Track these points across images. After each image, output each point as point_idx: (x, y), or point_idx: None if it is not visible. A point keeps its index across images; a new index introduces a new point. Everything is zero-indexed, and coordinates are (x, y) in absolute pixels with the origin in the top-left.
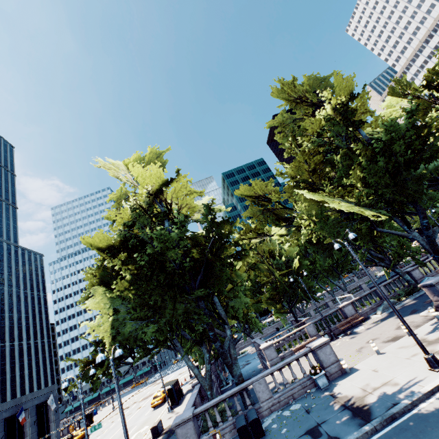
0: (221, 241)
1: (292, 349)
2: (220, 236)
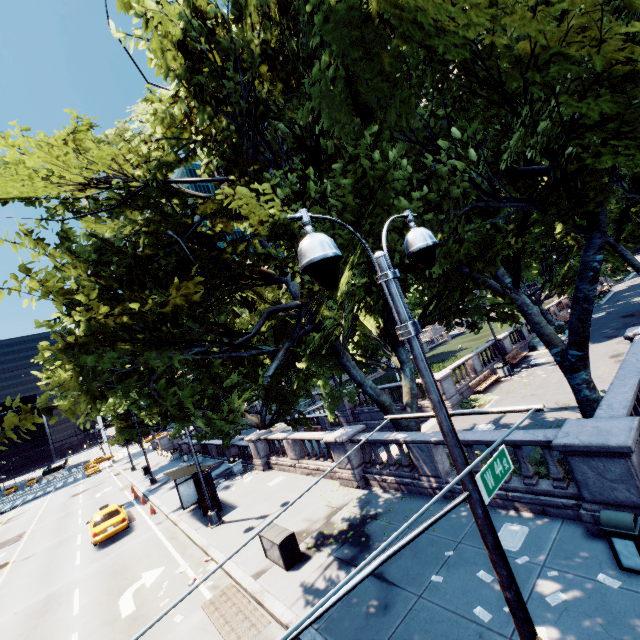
0: None
1: (469, 384)
2: None
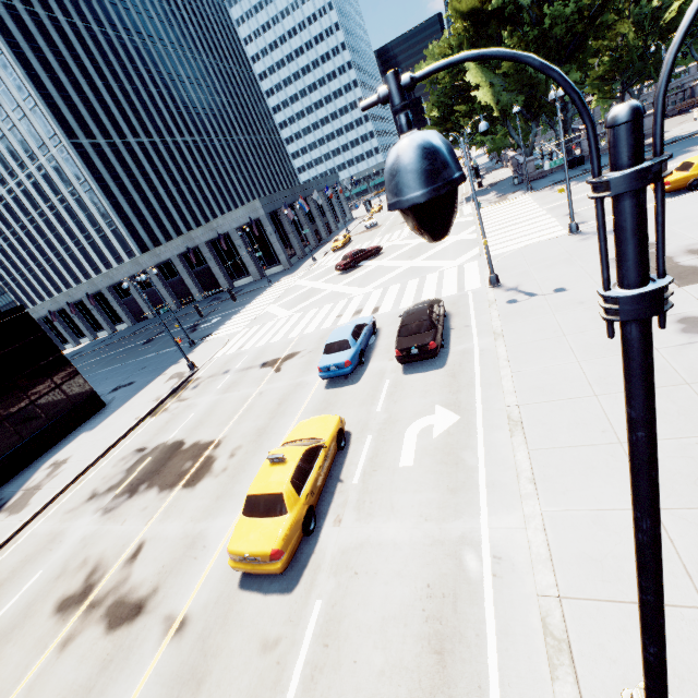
0: (605, 8)
1: None
2: (606, 1)
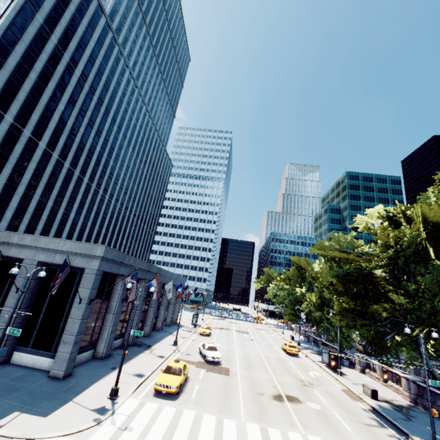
0: None
1: None
2: None
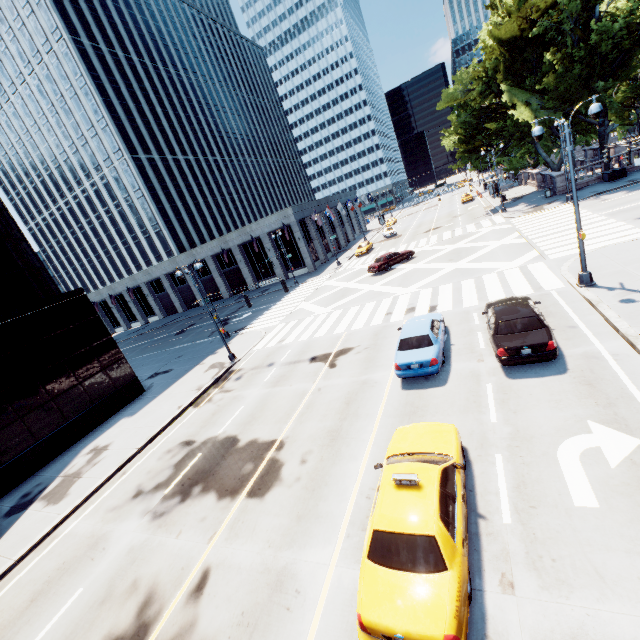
0: None
1: None
2: None
